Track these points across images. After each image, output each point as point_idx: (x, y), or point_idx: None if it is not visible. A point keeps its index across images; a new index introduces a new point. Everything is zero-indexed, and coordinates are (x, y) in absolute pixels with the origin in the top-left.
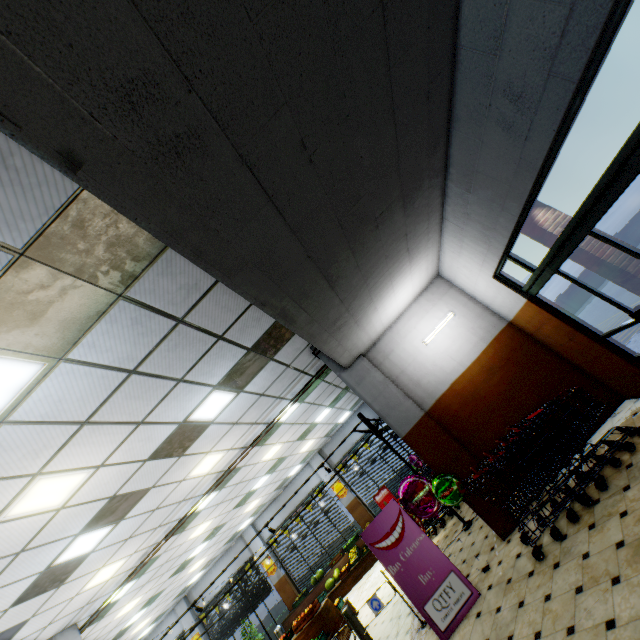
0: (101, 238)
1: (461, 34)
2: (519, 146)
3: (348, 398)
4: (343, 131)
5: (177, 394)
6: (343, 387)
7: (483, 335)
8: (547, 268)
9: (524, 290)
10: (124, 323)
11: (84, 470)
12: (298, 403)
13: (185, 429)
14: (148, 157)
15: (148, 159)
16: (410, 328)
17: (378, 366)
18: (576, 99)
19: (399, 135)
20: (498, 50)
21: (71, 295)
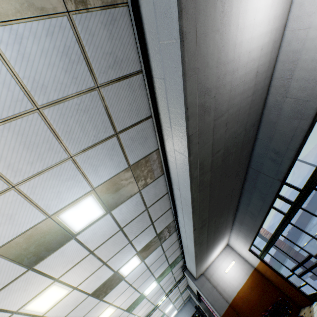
0: (167, 231)
1: (240, 200)
2: (254, 221)
3: (179, 300)
4: (220, 217)
5: (148, 279)
6: (181, 292)
7: (246, 272)
8: (265, 251)
9: (259, 256)
10: (157, 251)
11: (115, 307)
12: (166, 296)
13: (140, 297)
14: (200, 227)
15: (200, 227)
16: (219, 264)
17: (208, 280)
18: (264, 218)
19: (228, 215)
20: (248, 206)
21: (156, 243)
